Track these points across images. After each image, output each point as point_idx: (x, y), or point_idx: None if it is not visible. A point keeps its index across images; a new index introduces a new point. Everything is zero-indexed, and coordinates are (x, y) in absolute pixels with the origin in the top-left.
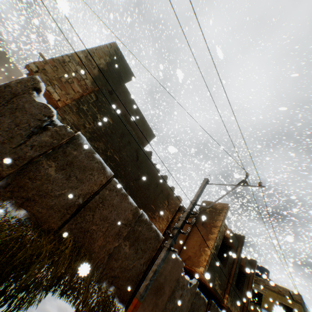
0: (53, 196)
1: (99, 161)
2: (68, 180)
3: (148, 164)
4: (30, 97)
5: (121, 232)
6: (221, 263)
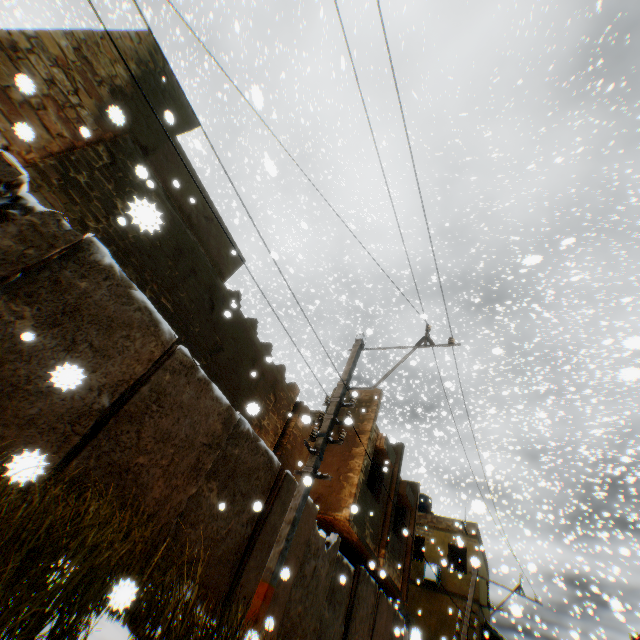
0: (34, 394)
1: (144, 307)
2: (70, 351)
3: (234, 318)
4: None
5: (201, 463)
6: (373, 497)
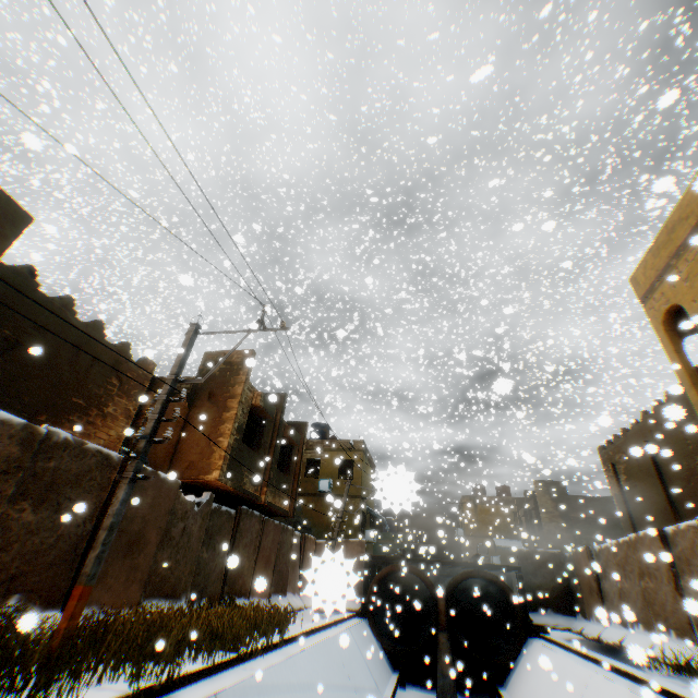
0: None
1: None
2: None
3: (33, 302)
4: None
5: None
6: (251, 449)
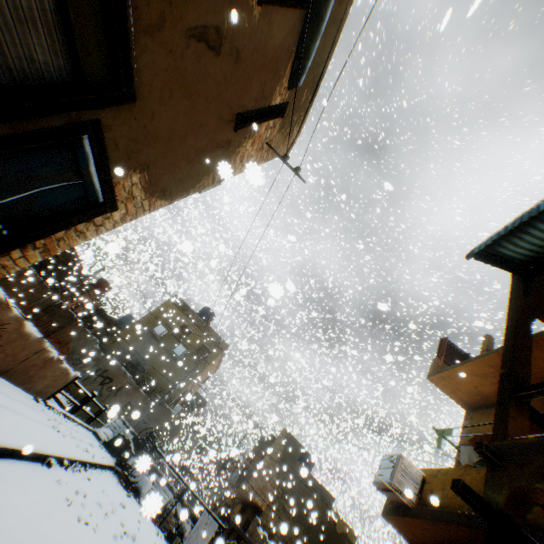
0: None
1: None
2: None
3: (334, 535)
4: (257, 530)
5: None
6: None
